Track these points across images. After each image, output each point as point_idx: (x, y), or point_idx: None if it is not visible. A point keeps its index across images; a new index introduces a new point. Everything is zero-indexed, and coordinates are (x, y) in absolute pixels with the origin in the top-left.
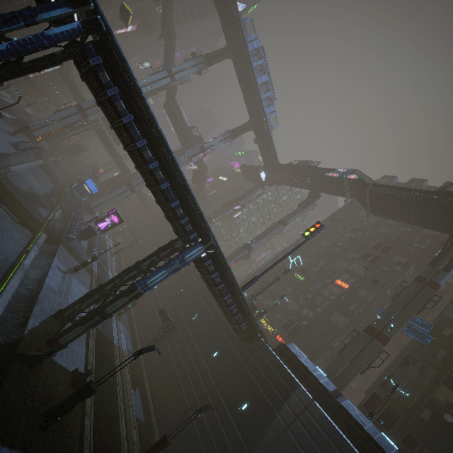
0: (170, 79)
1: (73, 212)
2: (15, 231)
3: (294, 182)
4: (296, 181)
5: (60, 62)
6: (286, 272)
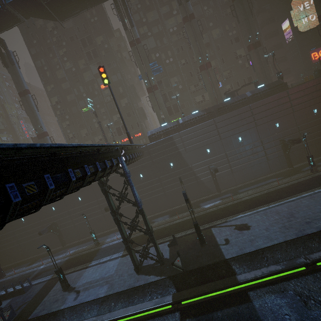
0: None
1: None
2: None
3: None
4: None
5: None
6: (96, 114)
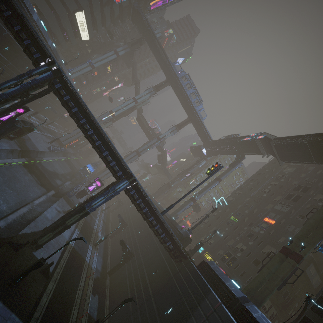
0: (135, 103)
1: (78, 184)
2: (37, 188)
3: (224, 151)
4: (225, 150)
5: (49, 92)
6: (213, 210)
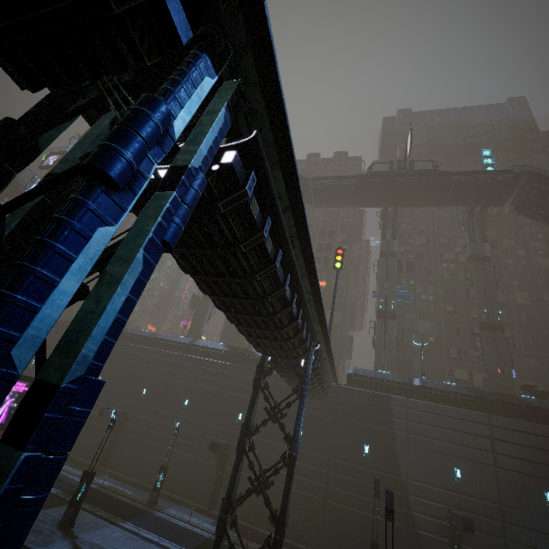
0: None
1: None
2: None
3: None
4: None
5: None
6: None
